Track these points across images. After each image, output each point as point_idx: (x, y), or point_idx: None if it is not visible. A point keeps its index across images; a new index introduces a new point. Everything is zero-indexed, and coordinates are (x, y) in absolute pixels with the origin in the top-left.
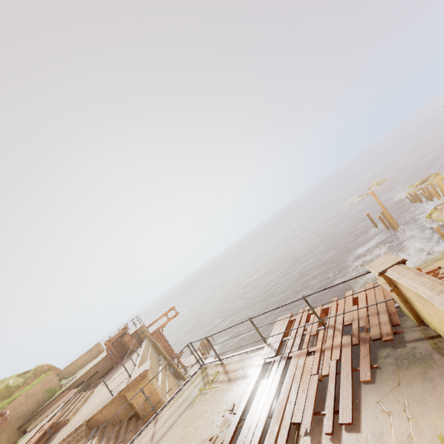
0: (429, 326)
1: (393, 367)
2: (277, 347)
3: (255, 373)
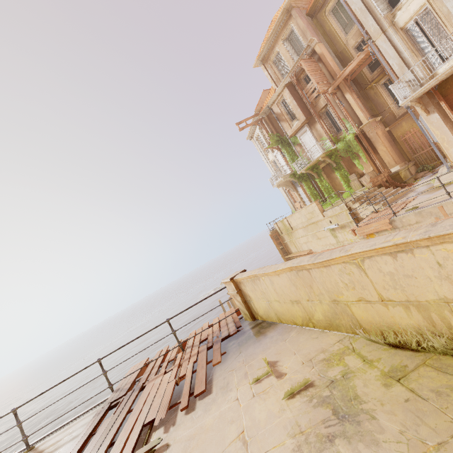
0: (258, 319)
1: (237, 347)
2: (128, 386)
3: (95, 420)
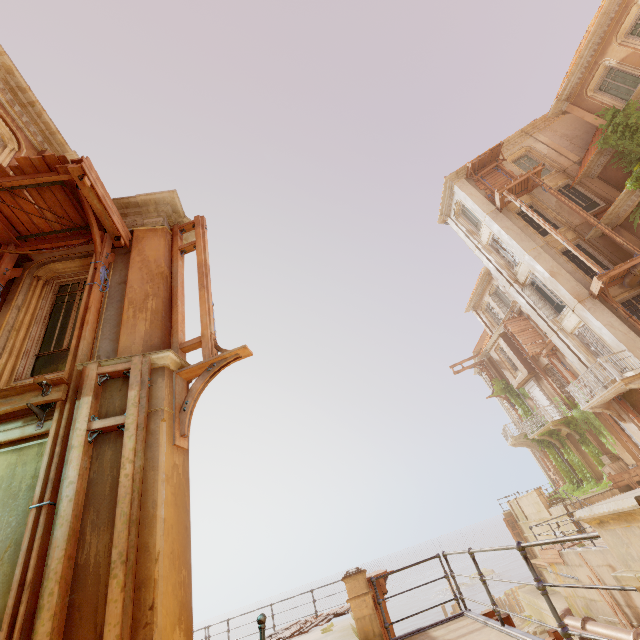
0: None
1: (335, 620)
2: (282, 629)
3: None
